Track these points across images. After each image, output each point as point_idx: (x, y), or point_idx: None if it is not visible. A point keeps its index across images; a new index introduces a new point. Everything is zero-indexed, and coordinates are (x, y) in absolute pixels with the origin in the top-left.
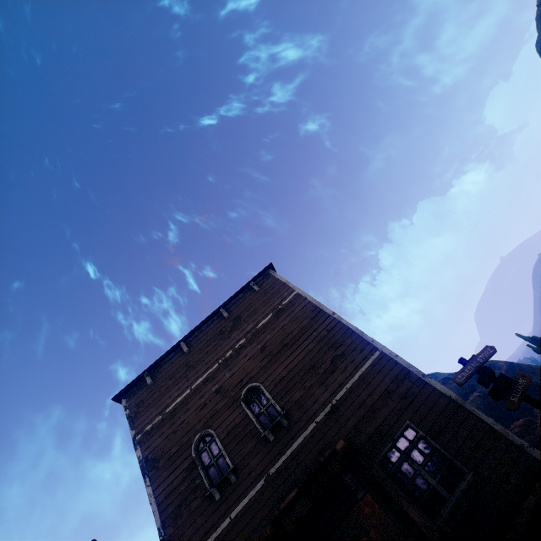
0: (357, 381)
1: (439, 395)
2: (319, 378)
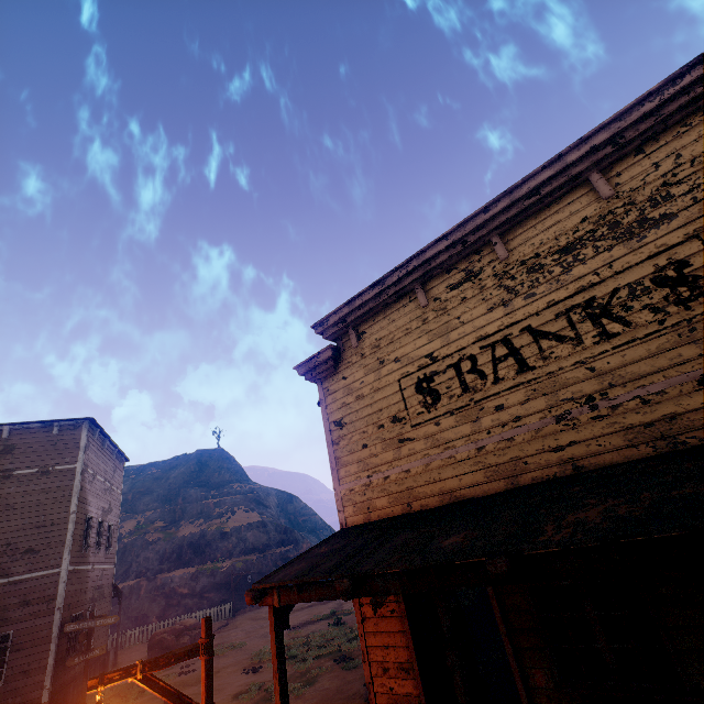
0: (21, 580)
1: (50, 627)
2: (3, 557)
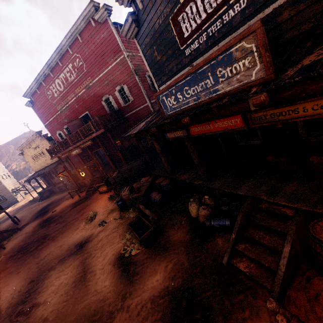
0: None
1: (9, 191)
2: None
